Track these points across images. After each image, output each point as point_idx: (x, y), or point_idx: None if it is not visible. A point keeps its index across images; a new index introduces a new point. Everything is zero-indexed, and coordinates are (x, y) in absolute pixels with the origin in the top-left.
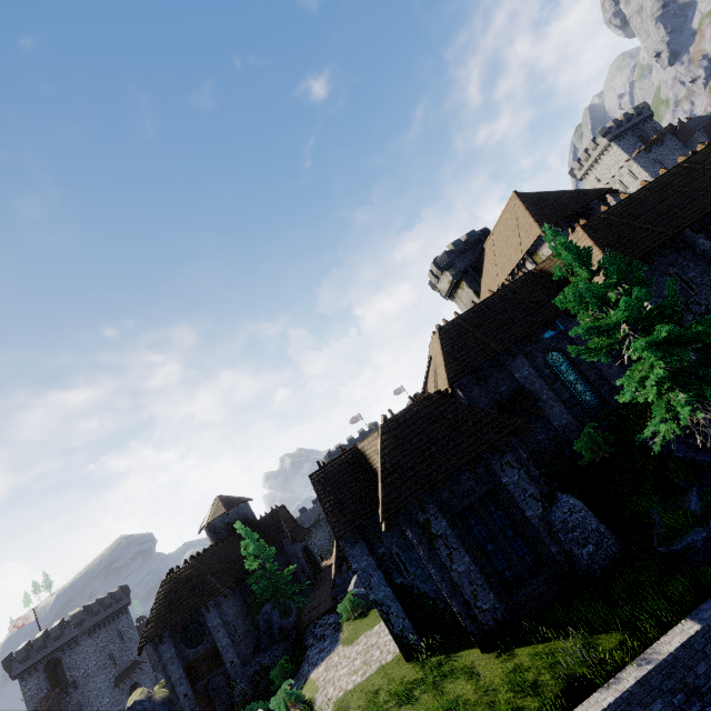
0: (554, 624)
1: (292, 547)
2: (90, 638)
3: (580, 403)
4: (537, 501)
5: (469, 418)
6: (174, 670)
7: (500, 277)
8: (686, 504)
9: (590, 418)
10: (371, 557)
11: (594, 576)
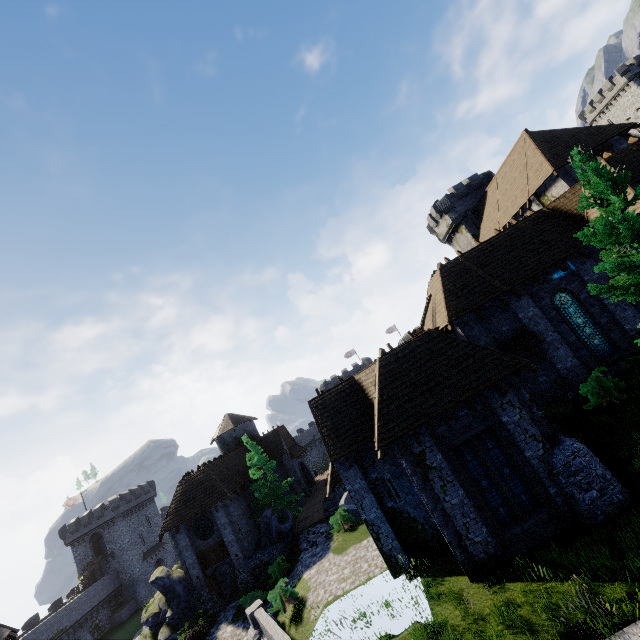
0: (550, 565)
1: (290, 462)
2: (124, 520)
3: (587, 347)
4: (537, 442)
5: (470, 355)
6: (189, 556)
7: (502, 220)
8: None
9: (597, 362)
10: (364, 480)
11: (596, 521)
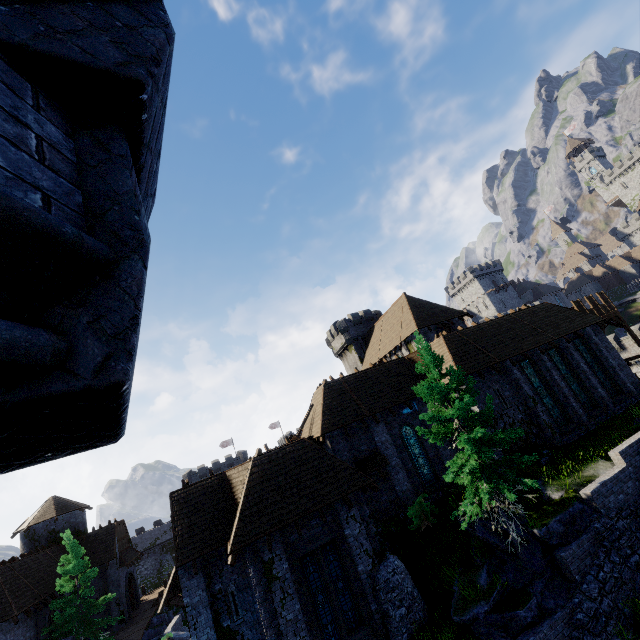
0: None
1: (117, 571)
2: None
3: (419, 474)
4: (369, 557)
5: (331, 468)
6: None
7: (381, 352)
8: (477, 579)
9: (424, 489)
10: (206, 592)
11: (402, 639)
